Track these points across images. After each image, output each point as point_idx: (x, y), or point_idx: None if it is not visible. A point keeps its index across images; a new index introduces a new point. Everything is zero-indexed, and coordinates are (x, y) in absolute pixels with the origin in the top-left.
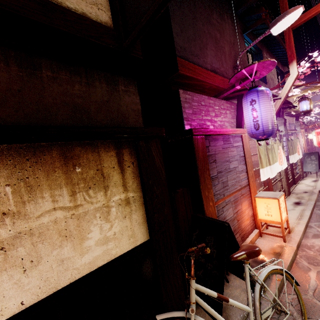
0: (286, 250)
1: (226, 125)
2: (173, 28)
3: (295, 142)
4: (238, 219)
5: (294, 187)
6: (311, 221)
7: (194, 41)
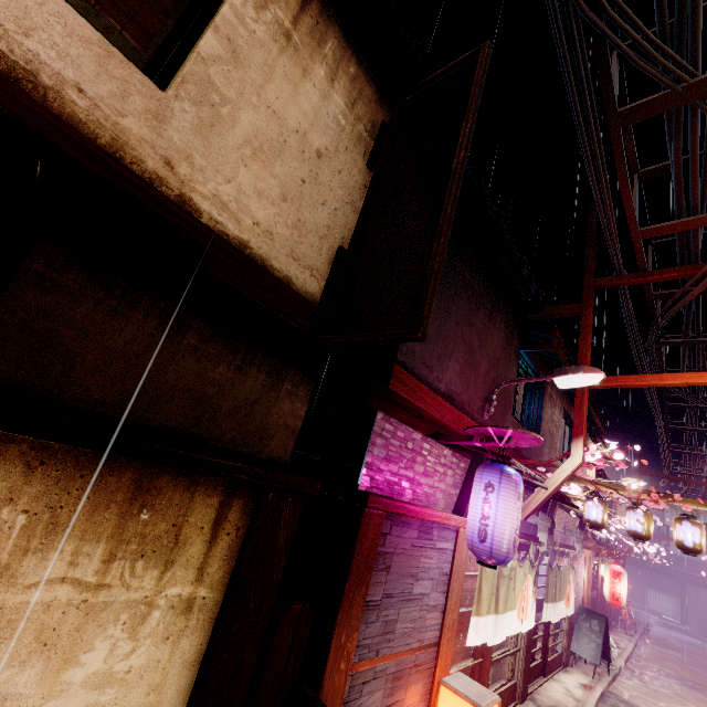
0: None
1: (437, 496)
2: None
3: (566, 574)
4: None
5: (541, 683)
6: None
7: (434, 343)
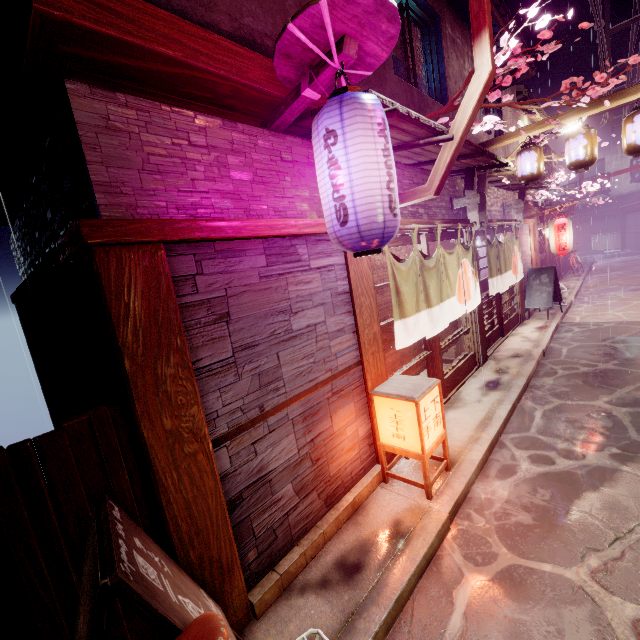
0: (423, 525)
1: (300, 208)
2: None
3: (510, 247)
4: (318, 456)
5: (500, 343)
6: (508, 430)
7: None
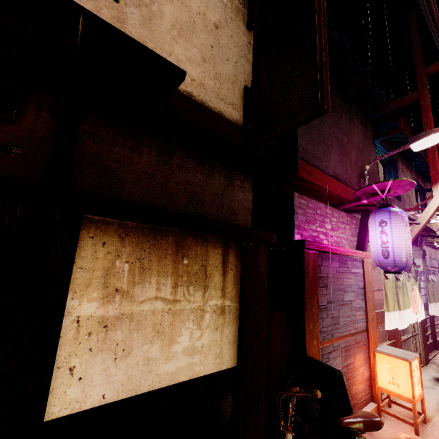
0: None
1: (343, 242)
2: (298, 129)
3: (438, 285)
4: (348, 377)
5: (435, 354)
6: None
7: (318, 143)
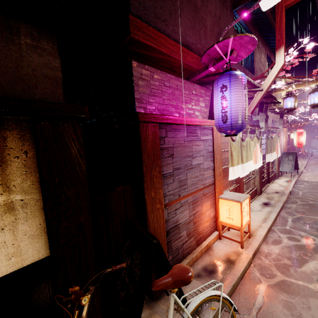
0: (240, 258)
1: (196, 114)
2: None
3: (275, 140)
4: (195, 221)
5: (267, 186)
6: (275, 225)
7: (162, 0)
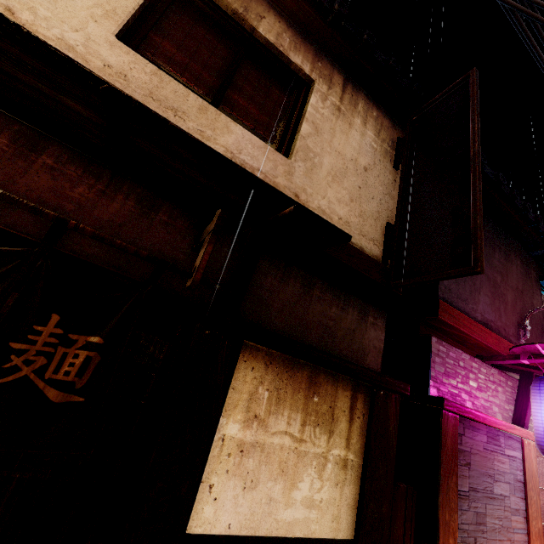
0: None
1: (494, 409)
2: None
3: None
4: None
5: None
6: None
7: (464, 282)
